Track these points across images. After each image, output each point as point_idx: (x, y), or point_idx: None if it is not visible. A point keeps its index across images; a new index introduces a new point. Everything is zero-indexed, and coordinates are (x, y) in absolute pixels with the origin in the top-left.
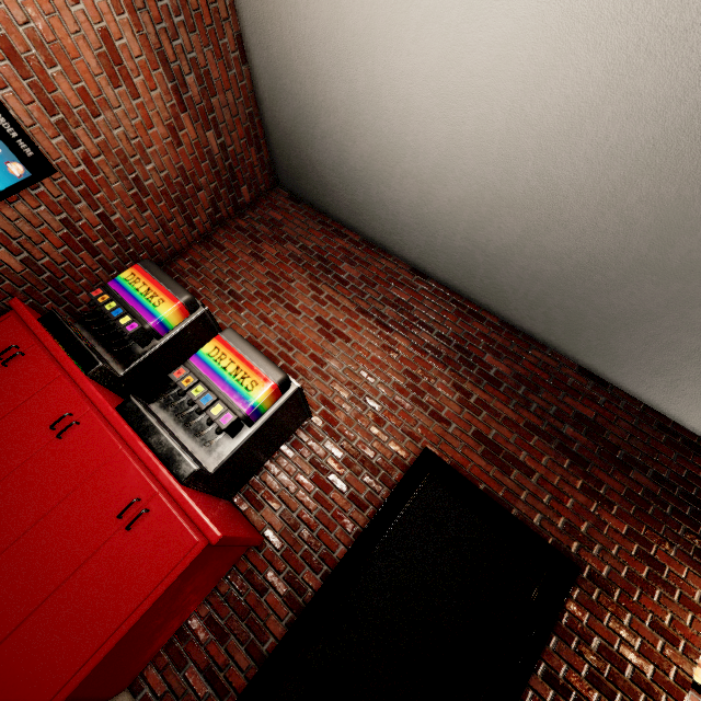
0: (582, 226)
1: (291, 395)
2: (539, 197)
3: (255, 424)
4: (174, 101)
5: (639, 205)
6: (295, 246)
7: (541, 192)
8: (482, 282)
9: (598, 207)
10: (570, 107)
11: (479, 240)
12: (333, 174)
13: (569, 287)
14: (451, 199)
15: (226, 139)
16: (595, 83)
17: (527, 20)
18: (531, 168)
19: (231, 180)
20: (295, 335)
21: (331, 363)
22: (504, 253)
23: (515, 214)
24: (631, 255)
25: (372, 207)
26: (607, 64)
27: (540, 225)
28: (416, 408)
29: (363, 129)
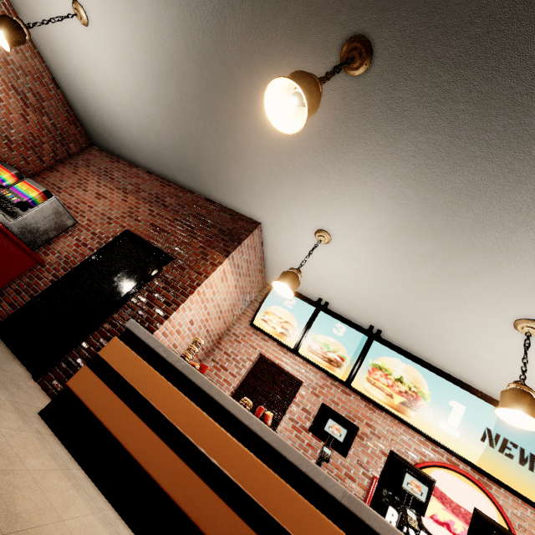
0: (164, 130)
1: (53, 200)
2: (150, 123)
3: (34, 208)
4: (22, 104)
5: (166, 118)
6: (94, 168)
7: (149, 120)
8: (165, 168)
9: (162, 122)
10: (135, 88)
11: (152, 147)
12: (105, 132)
13: (179, 159)
14: (136, 132)
15: (55, 121)
16: (134, 80)
17: (112, 63)
18: (142, 112)
19: (63, 140)
20: (83, 199)
21: (96, 207)
22: (160, 151)
23: (151, 132)
24: (178, 138)
25: (122, 144)
26: (132, 74)
27: (158, 134)
28: (129, 218)
29: (102, 109)
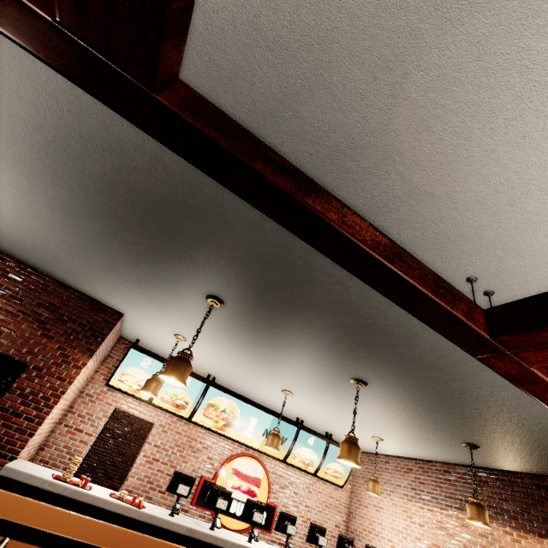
0: (6, 229)
1: None
2: None
3: None
4: None
5: (14, 227)
6: None
7: None
8: None
9: (4, 224)
10: None
11: None
12: None
13: (24, 250)
14: None
15: None
16: None
17: None
18: None
19: None
20: None
21: None
22: None
23: None
24: (29, 242)
25: None
26: None
27: None
28: None
29: None
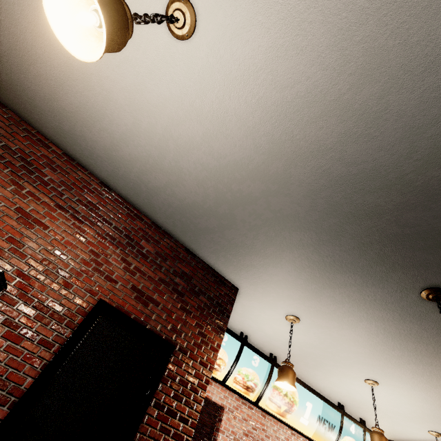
0: (191, 189)
1: None
2: (175, 171)
3: None
4: None
5: (211, 188)
6: None
7: (176, 169)
8: (144, 200)
9: (197, 184)
10: (190, 140)
11: (144, 179)
12: (43, 103)
13: (184, 213)
14: (131, 154)
15: None
16: (199, 136)
17: (175, 96)
18: (172, 157)
19: None
20: None
21: (29, 244)
22: (156, 190)
23: (163, 174)
24: (207, 206)
25: (76, 137)
26: (204, 132)
27: (174, 182)
28: (96, 274)
29: (74, 90)
